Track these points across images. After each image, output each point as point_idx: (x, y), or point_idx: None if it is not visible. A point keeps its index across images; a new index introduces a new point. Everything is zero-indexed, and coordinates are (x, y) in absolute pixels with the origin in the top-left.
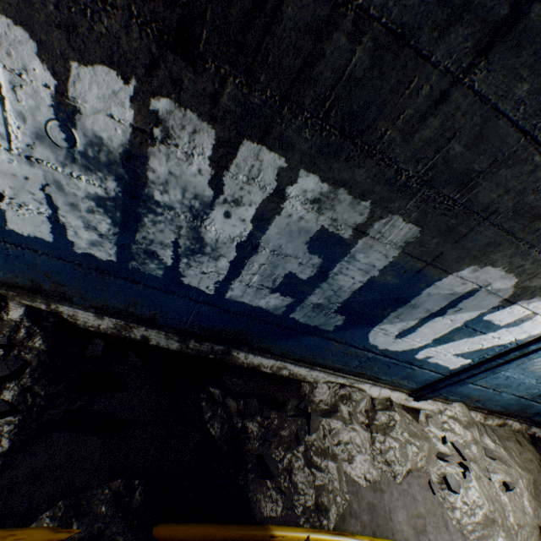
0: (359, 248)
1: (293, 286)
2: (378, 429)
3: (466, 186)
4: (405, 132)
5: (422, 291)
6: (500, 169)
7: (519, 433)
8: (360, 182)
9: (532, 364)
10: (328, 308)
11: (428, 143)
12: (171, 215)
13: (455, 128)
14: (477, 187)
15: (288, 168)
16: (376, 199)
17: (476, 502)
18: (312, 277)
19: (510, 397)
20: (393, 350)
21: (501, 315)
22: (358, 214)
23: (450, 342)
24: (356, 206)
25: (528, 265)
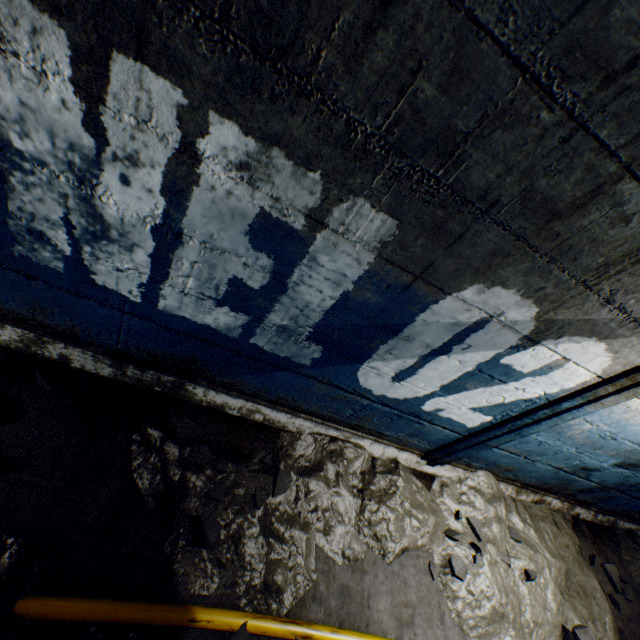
0: (320, 247)
1: (245, 299)
2: (373, 496)
3: (451, 157)
4: (348, 55)
5: (415, 317)
6: (494, 131)
7: (559, 513)
8: (300, 138)
9: (569, 428)
10: (298, 334)
11: (386, 77)
12: (46, 176)
13: (419, 53)
14: (466, 159)
15: (191, 107)
16: (328, 170)
17: (484, 592)
18: (266, 287)
19: (547, 469)
20: (393, 397)
21: (523, 359)
22: (308, 192)
23: (463, 392)
24: (302, 179)
25: (551, 289)
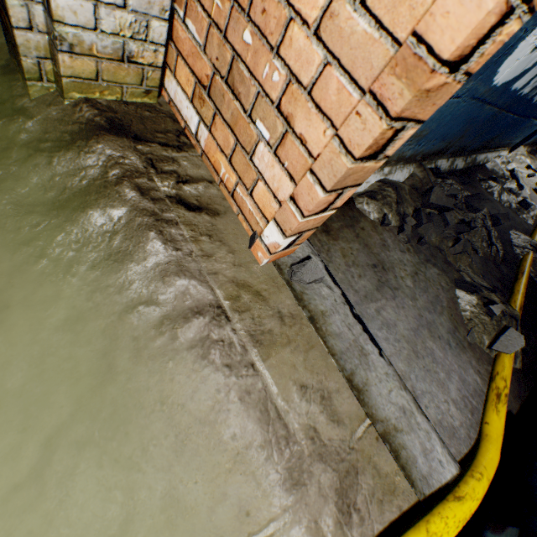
0: None
1: None
2: None
3: None
4: None
5: None
6: None
7: None
8: None
9: None
10: None
11: None
12: None
13: None
14: None
15: None
16: None
17: None
18: None
19: None
20: None
21: None
22: None
23: None
24: None
25: None
